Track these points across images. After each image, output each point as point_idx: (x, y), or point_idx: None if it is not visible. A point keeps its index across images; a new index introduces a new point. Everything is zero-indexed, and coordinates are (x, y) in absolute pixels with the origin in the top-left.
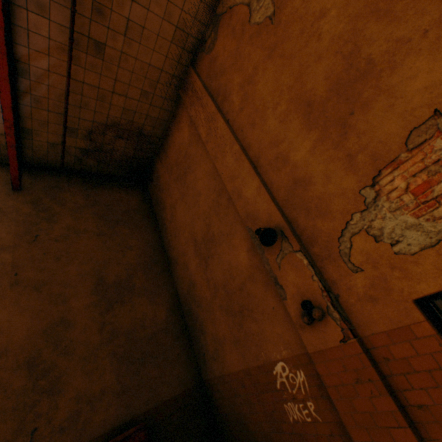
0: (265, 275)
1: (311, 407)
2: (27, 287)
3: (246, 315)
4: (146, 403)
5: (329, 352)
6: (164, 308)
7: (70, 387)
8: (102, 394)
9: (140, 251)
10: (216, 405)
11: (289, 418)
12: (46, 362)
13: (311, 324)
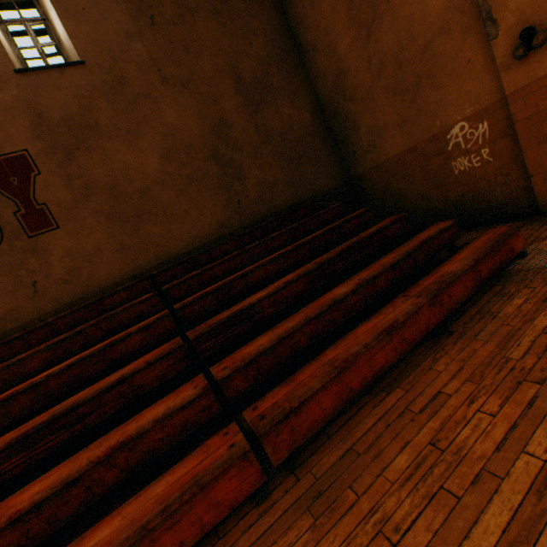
0: (469, 17)
1: (484, 153)
2: (176, 86)
3: (424, 85)
4: (309, 192)
5: (535, 85)
6: (306, 112)
7: (250, 176)
8: (275, 183)
9: (266, 38)
10: (366, 194)
11: (453, 173)
12: (225, 156)
13: (522, 60)
